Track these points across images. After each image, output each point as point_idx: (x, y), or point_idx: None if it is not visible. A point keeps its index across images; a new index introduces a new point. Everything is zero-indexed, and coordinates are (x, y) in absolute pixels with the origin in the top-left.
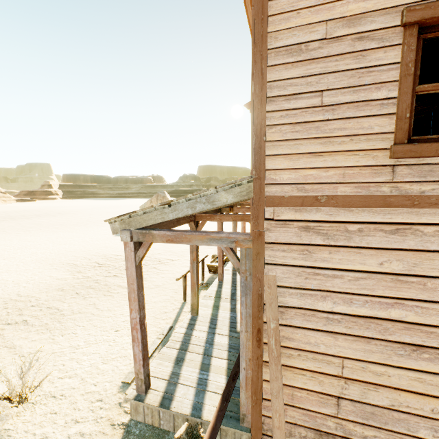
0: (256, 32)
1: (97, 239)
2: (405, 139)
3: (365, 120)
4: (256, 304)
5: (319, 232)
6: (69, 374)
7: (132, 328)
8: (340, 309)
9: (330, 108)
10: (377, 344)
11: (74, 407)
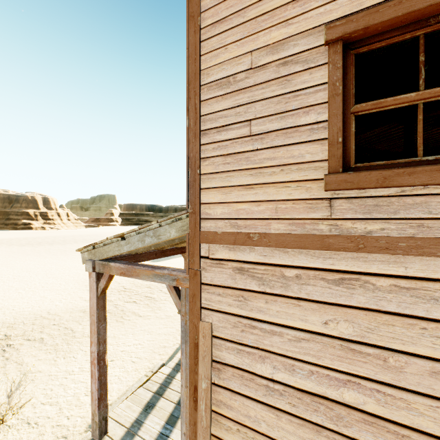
0: (190, 71)
1: None
2: (340, 167)
3: (295, 147)
4: (193, 355)
5: (254, 276)
6: (52, 400)
7: (91, 362)
8: (281, 376)
9: (259, 136)
10: (330, 437)
11: (40, 439)
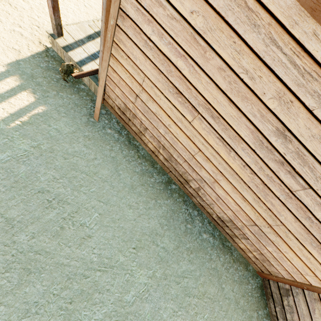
0: None
1: None
2: None
3: None
4: None
5: None
6: None
7: None
8: (154, 39)
9: None
10: (163, 78)
11: (21, 19)
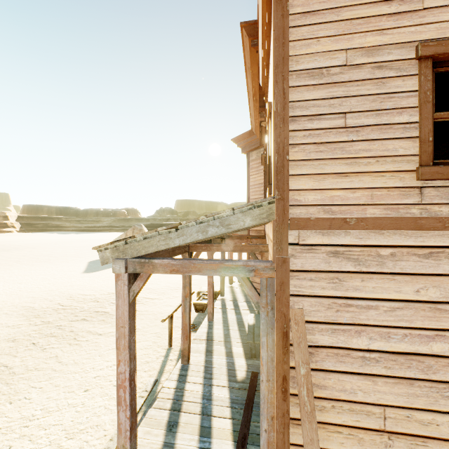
0: (277, 54)
1: (60, 276)
2: (430, 161)
3: (390, 142)
4: (281, 344)
5: (349, 258)
6: None
7: (119, 386)
8: (377, 345)
9: (354, 129)
10: (421, 386)
11: None
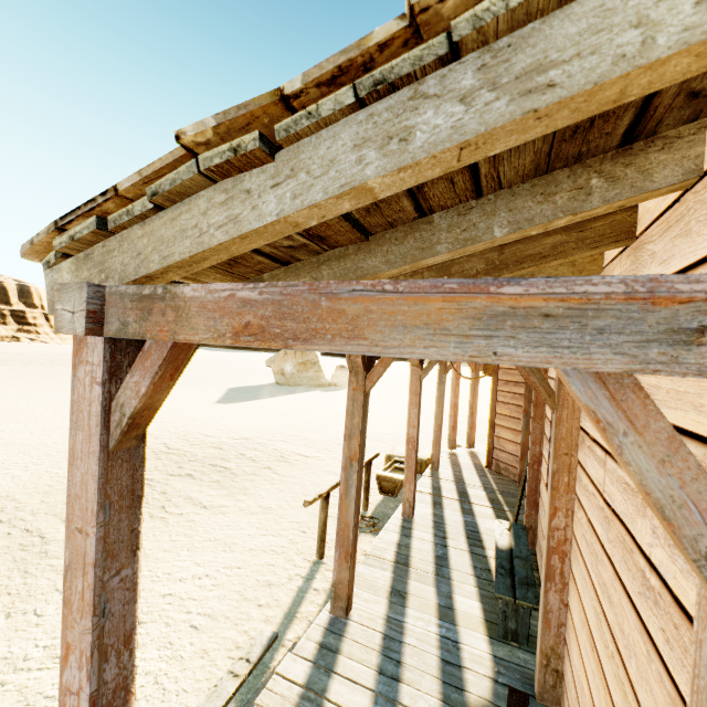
0: None
1: (184, 404)
2: None
3: None
4: None
5: None
6: None
7: None
8: None
9: None
10: None
11: None
